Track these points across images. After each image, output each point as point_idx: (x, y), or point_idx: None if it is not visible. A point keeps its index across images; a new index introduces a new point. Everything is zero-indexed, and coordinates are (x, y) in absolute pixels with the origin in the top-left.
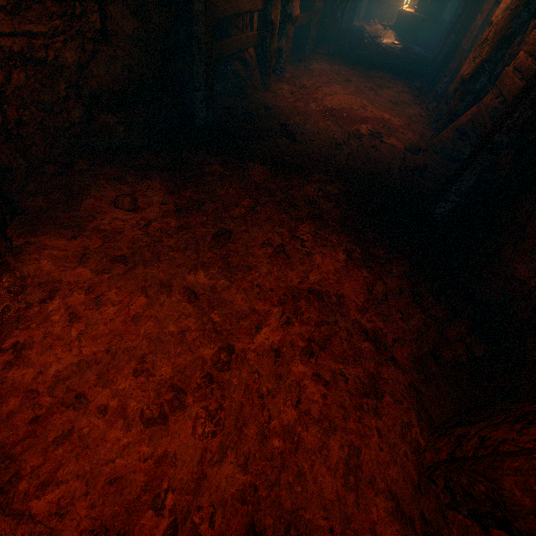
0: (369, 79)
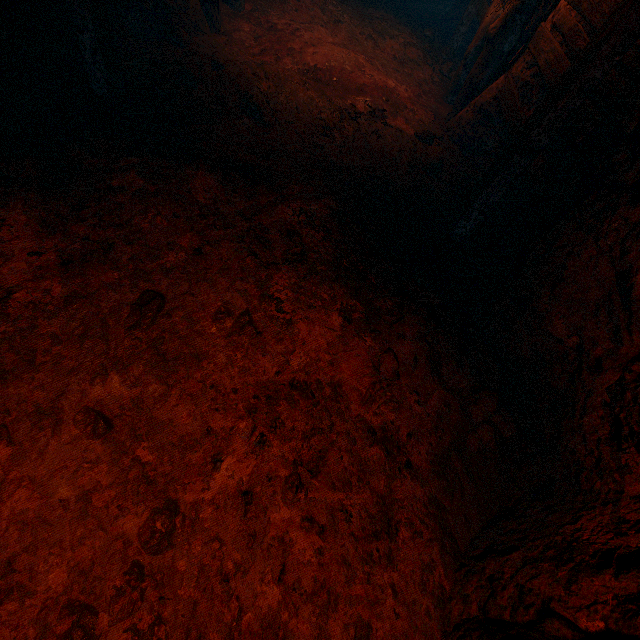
0: (367, 22)
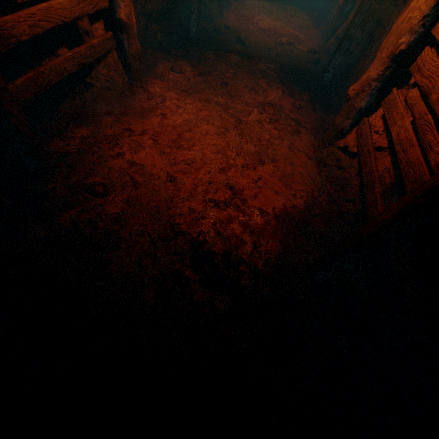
0: (284, 11)
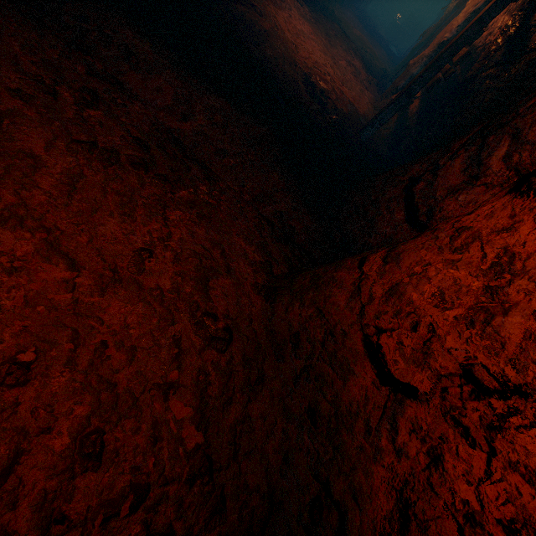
0: (371, 40)
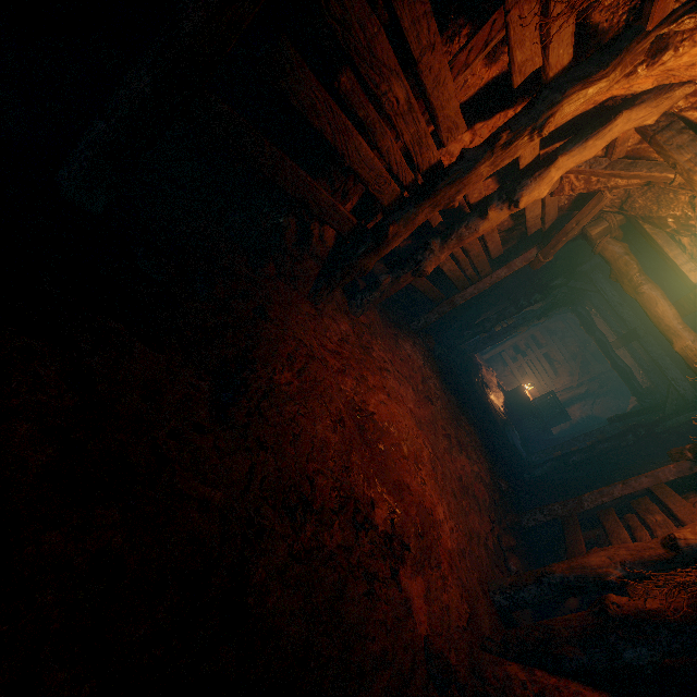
0: (454, 423)
